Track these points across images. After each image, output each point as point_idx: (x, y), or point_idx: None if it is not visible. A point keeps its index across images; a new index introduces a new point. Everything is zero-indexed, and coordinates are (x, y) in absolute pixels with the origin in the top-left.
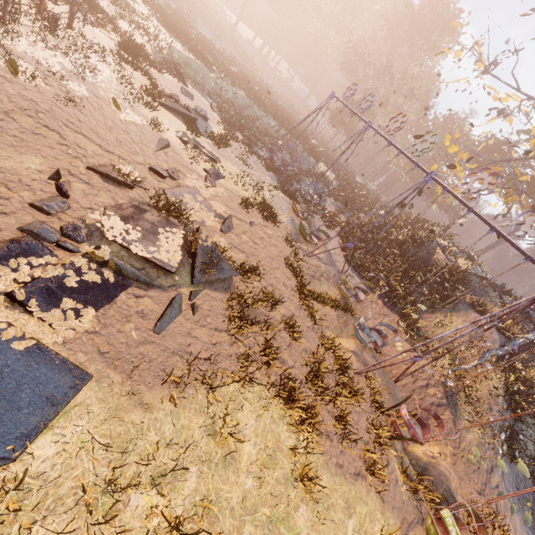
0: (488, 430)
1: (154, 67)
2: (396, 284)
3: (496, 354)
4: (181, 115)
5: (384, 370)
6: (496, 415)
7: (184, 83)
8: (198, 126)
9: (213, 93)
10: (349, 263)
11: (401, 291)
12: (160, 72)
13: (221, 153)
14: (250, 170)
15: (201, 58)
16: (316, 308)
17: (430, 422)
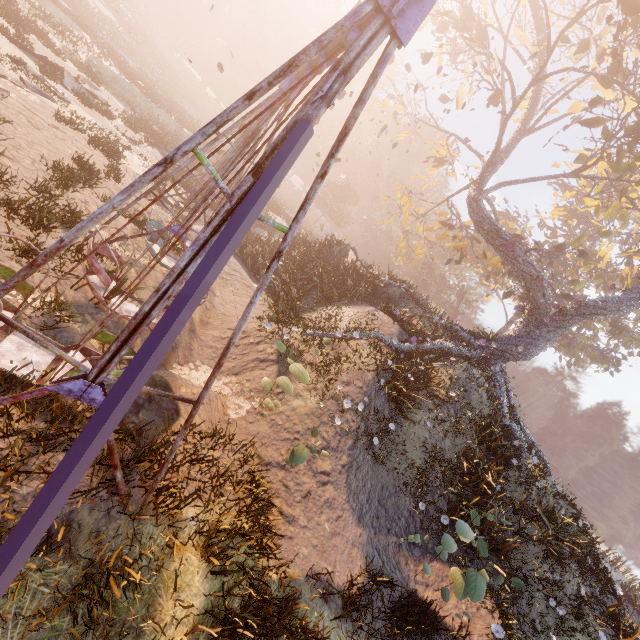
0: (334, 403)
1: (52, 50)
2: (284, 272)
3: (385, 339)
4: (40, 60)
5: (210, 326)
6: (354, 391)
7: (94, 81)
8: (65, 82)
9: (145, 115)
10: (237, 254)
11: (290, 280)
12: (60, 57)
13: (87, 109)
14: (130, 144)
15: (142, 88)
16: (88, 197)
17: (242, 376)
